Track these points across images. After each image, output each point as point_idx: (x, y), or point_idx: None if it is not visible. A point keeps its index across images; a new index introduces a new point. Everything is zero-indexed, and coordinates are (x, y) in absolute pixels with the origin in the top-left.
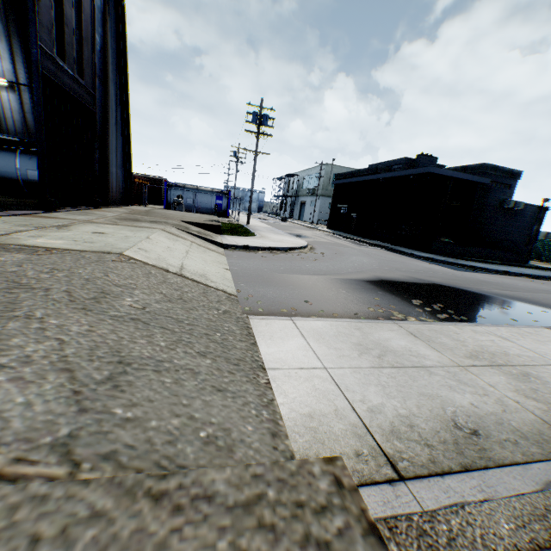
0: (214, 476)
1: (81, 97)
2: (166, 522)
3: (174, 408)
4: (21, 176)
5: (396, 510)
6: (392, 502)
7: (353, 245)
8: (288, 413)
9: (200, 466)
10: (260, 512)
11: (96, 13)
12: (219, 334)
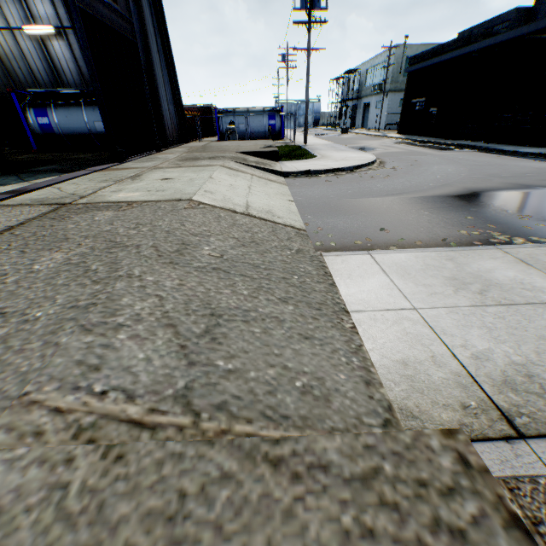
0: (325, 445)
1: (119, 28)
2: (288, 489)
3: (267, 358)
4: (90, 130)
5: (516, 471)
6: (510, 462)
7: (432, 151)
8: (379, 360)
9: (301, 416)
10: (379, 488)
11: None
12: (296, 277)
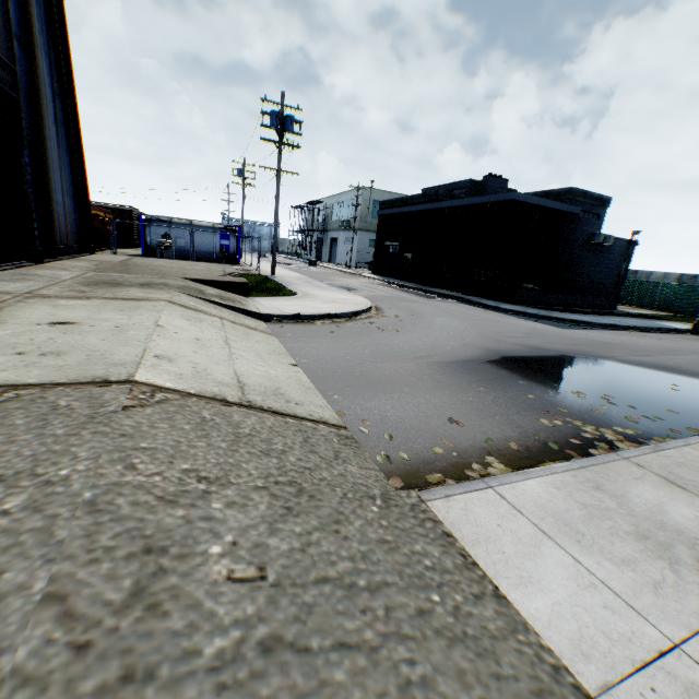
0: None
1: None
2: None
3: None
4: None
5: None
6: None
7: (421, 299)
8: None
9: None
10: None
11: None
12: (436, 595)
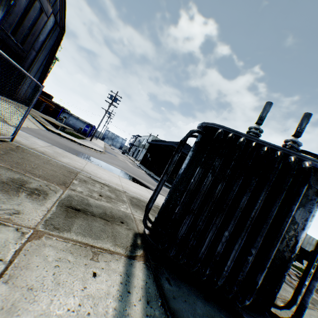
0: None
1: (17, 51)
2: None
3: None
4: None
5: None
6: None
7: (131, 165)
8: None
9: None
10: None
11: (46, 29)
12: None
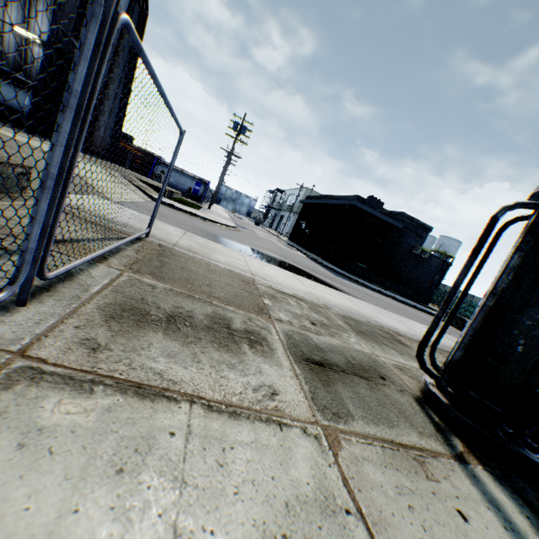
0: None
1: None
2: None
3: None
4: (26, 110)
5: None
6: None
7: (282, 246)
8: None
9: None
10: None
11: None
12: None
